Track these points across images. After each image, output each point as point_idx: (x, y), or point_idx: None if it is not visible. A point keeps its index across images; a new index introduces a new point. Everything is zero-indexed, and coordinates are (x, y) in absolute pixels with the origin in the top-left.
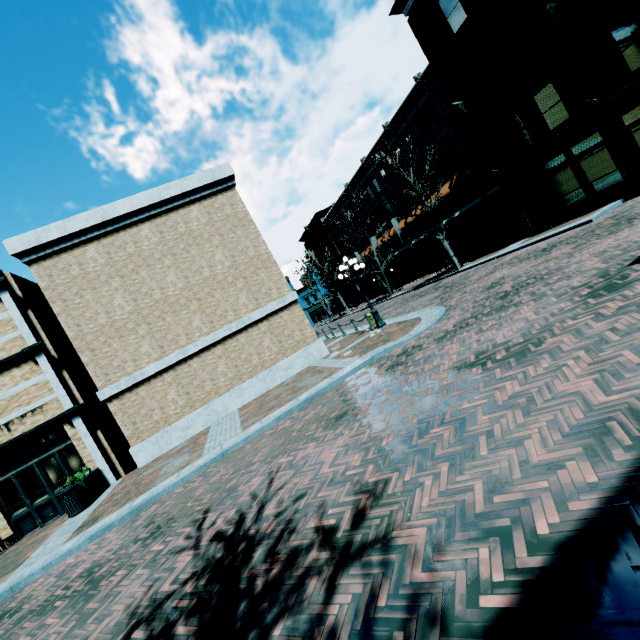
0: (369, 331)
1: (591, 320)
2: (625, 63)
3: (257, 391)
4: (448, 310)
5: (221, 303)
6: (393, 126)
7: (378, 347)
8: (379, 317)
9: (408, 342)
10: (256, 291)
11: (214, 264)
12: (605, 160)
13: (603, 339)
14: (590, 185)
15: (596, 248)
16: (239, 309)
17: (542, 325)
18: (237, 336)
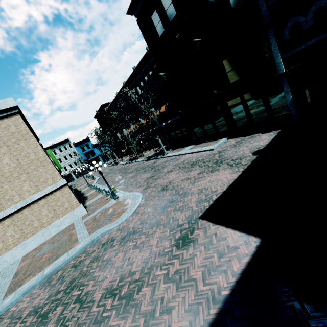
0: (111, 199)
1: (163, 277)
2: (228, 78)
3: (37, 242)
4: (142, 202)
5: (8, 191)
6: (138, 69)
7: (101, 228)
8: (114, 194)
9: (114, 230)
10: (36, 181)
11: (2, 166)
12: (222, 119)
13: (155, 310)
14: (217, 128)
15: (202, 183)
16: (23, 193)
17: (151, 264)
18: (22, 211)
